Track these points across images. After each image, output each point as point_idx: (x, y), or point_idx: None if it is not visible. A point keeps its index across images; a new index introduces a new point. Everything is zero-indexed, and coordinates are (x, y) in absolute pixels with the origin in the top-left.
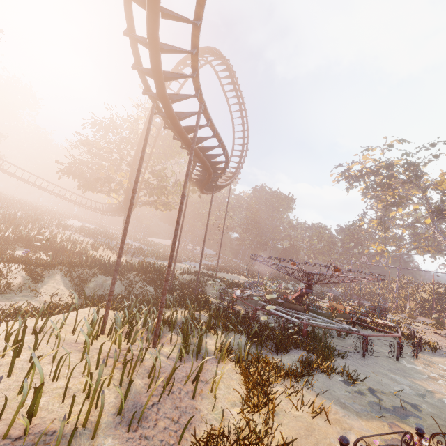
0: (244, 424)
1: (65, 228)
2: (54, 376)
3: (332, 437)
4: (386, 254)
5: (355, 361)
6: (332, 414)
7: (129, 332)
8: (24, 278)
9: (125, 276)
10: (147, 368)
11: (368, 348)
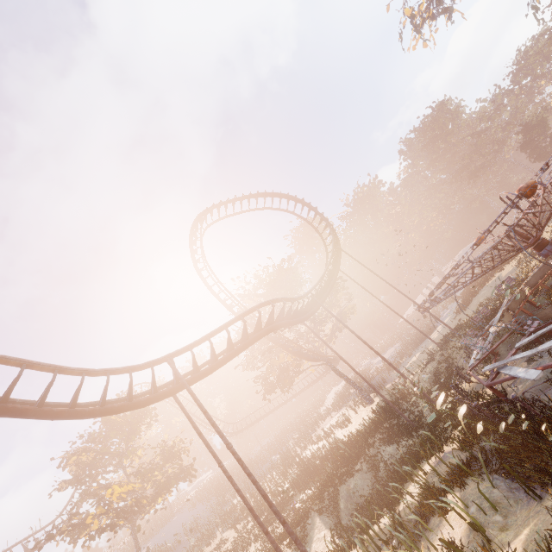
0: None
1: (323, 419)
2: None
3: None
4: None
5: None
6: None
7: None
8: None
9: (363, 457)
10: None
11: None
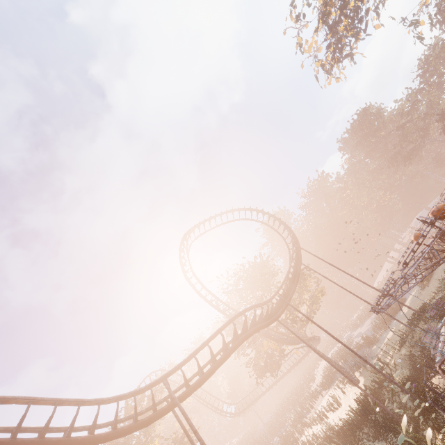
0: None
1: (315, 398)
2: None
3: None
4: None
5: None
6: None
7: None
8: None
9: None
10: None
11: None
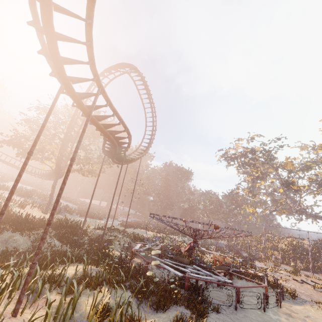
0: None
1: (1, 188)
2: None
3: None
4: (256, 214)
5: (227, 315)
6: None
7: None
8: None
9: (36, 231)
10: None
11: (241, 298)
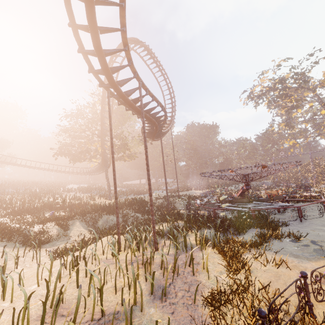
0: (232, 282)
1: (69, 191)
2: (104, 281)
3: (294, 277)
4: (297, 145)
5: (295, 226)
6: (290, 263)
7: (136, 246)
8: (58, 229)
9: (119, 211)
10: (158, 264)
11: (302, 215)
